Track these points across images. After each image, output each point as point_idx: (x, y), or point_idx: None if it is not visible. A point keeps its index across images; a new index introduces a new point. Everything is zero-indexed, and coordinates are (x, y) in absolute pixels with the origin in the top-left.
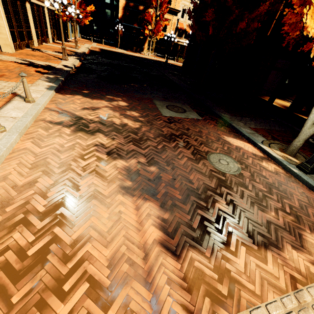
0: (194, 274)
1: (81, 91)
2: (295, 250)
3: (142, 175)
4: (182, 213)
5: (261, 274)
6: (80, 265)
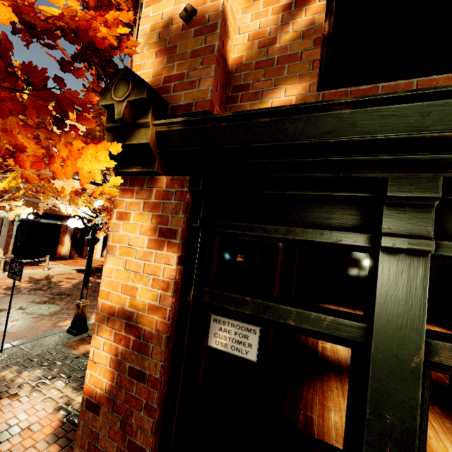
0: None
1: (97, 273)
2: None
3: None
4: None
5: None
6: None
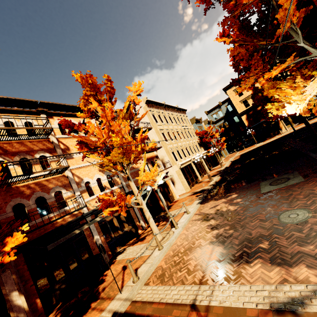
0: (223, 271)
1: (213, 198)
2: (308, 268)
3: (222, 235)
4: (233, 250)
5: (261, 275)
6: (187, 265)
